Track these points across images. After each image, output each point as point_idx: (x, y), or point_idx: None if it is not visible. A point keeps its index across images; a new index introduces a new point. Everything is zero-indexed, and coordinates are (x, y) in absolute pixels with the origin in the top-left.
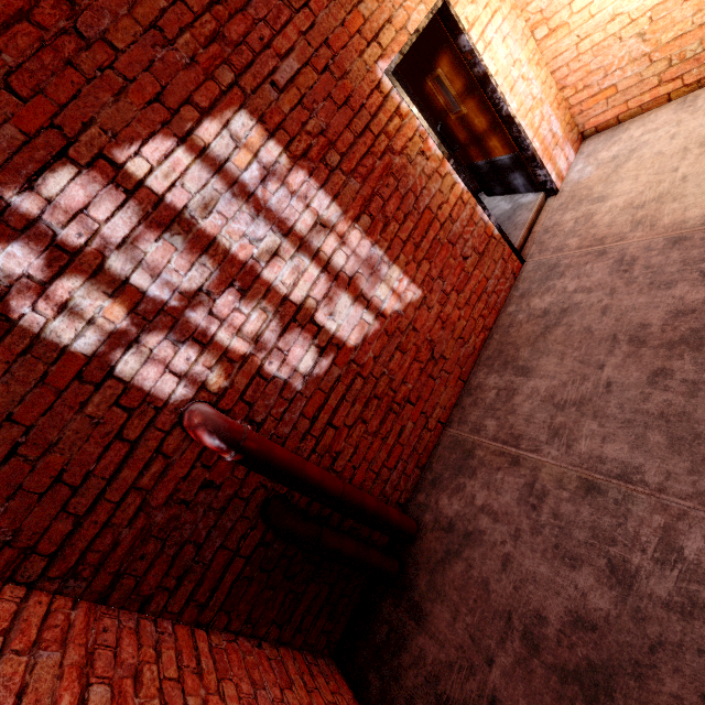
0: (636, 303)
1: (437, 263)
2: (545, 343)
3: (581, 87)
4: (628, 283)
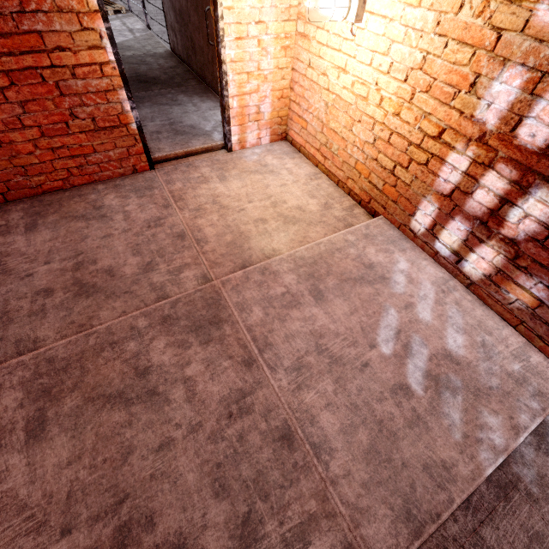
0: (117, 247)
1: (25, 91)
2: (66, 223)
3: (298, 101)
4: (136, 234)
